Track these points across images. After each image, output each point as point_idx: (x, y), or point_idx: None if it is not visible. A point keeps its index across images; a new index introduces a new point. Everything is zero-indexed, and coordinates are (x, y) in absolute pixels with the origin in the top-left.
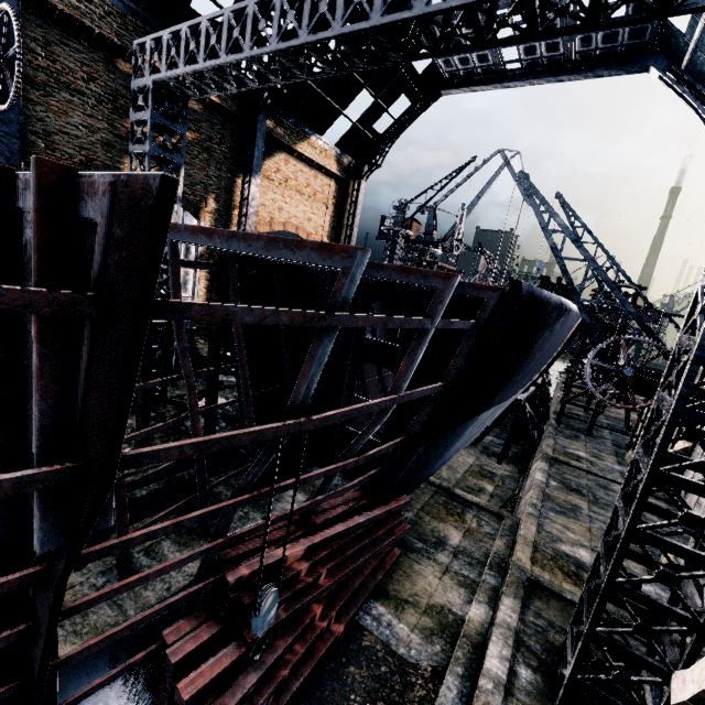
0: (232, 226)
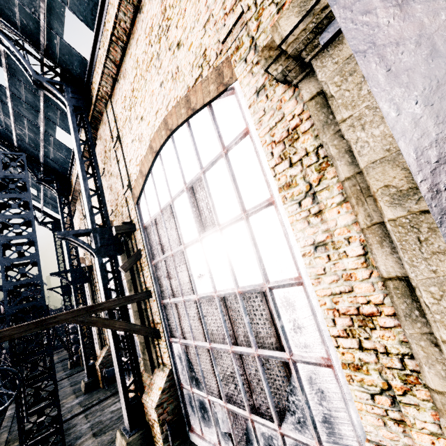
0: None
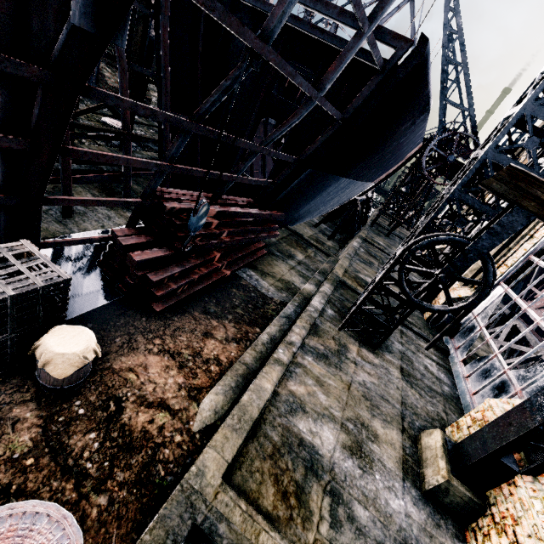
0: None
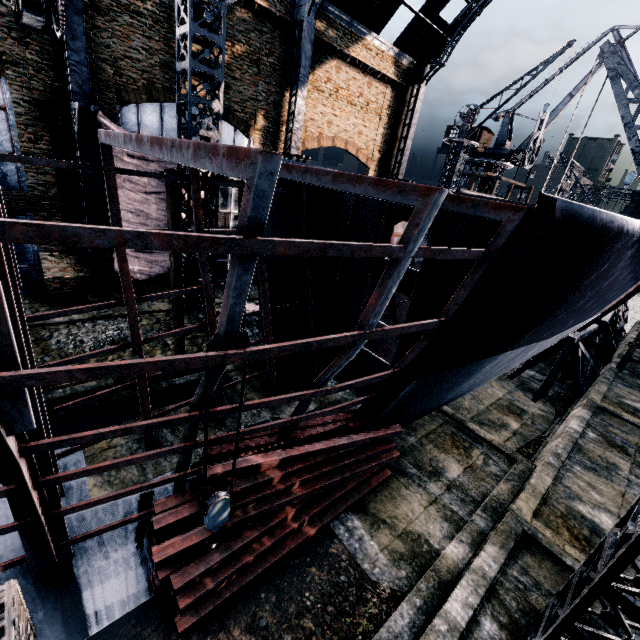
0: (281, 143)
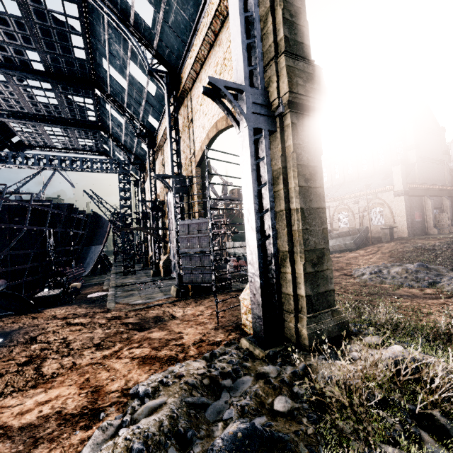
0: None
